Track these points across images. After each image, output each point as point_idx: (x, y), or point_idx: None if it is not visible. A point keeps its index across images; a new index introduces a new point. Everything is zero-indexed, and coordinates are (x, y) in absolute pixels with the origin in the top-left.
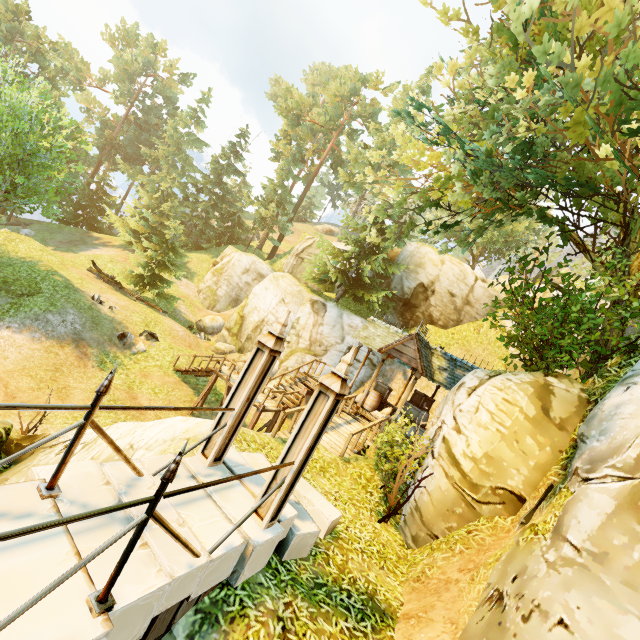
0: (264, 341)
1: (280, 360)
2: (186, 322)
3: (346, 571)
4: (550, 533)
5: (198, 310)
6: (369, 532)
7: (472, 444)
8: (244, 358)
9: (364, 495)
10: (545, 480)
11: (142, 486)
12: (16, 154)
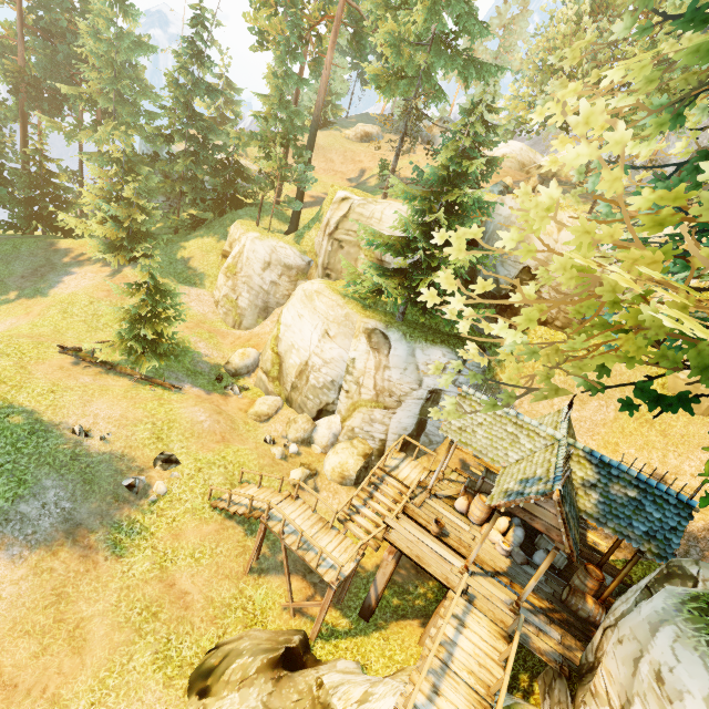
0: None
1: (341, 416)
2: (211, 370)
3: None
4: None
5: (222, 338)
6: None
7: None
8: (295, 427)
9: None
10: None
11: None
12: None
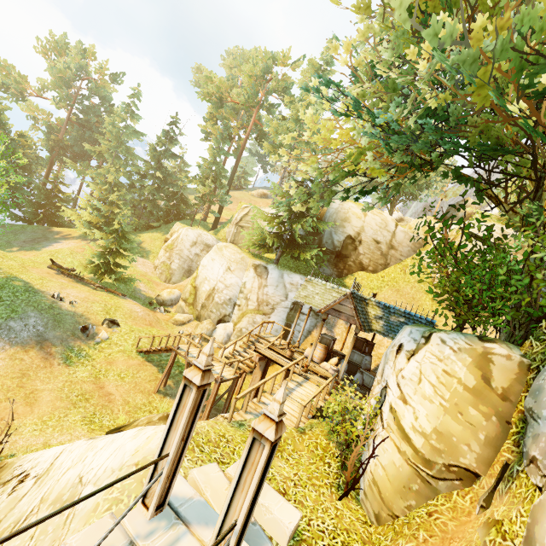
0: (190, 377)
1: (234, 322)
2: (146, 299)
3: None
4: (521, 544)
5: (156, 285)
6: (331, 518)
7: (419, 417)
8: (201, 326)
9: (322, 468)
10: (498, 456)
11: None
12: None
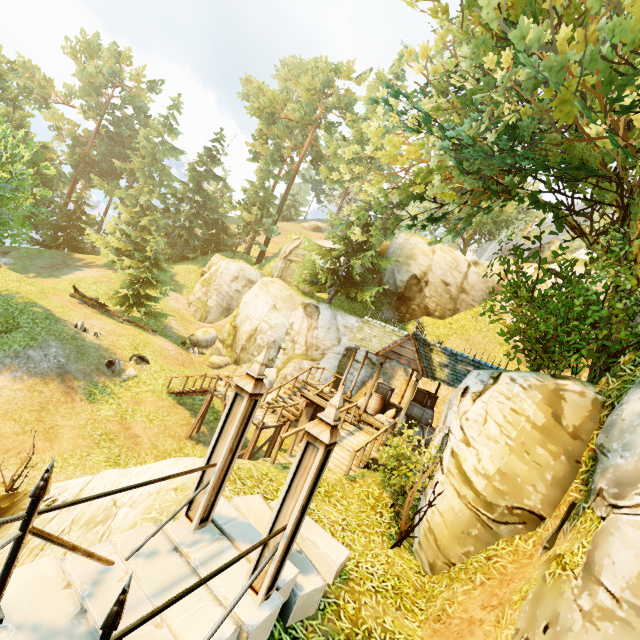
0: (242, 385)
1: (277, 368)
2: (178, 338)
3: (359, 622)
4: (580, 571)
5: (190, 324)
6: (382, 564)
7: (483, 458)
8: (240, 370)
9: (374, 517)
10: (565, 496)
11: (112, 579)
12: None
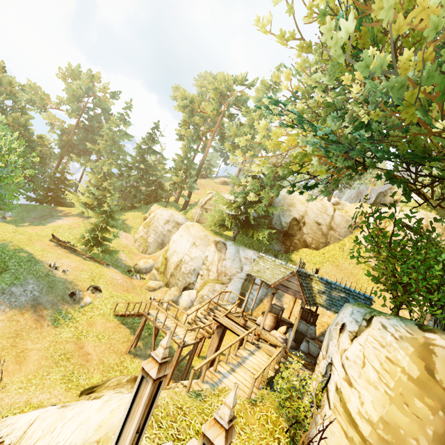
0: (147, 369)
1: (197, 290)
2: (126, 267)
3: None
4: None
5: (135, 255)
6: None
7: (365, 402)
8: (169, 292)
9: (272, 444)
10: None
11: None
12: None
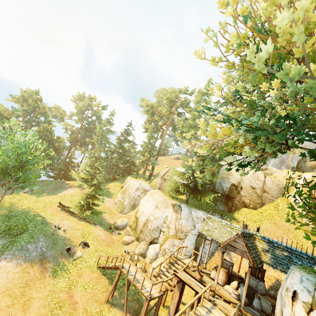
0: None
1: (160, 244)
2: (108, 225)
3: None
4: None
5: (114, 215)
6: None
7: None
8: (139, 246)
9: None
10: None
11: None
12: (18, 164)
